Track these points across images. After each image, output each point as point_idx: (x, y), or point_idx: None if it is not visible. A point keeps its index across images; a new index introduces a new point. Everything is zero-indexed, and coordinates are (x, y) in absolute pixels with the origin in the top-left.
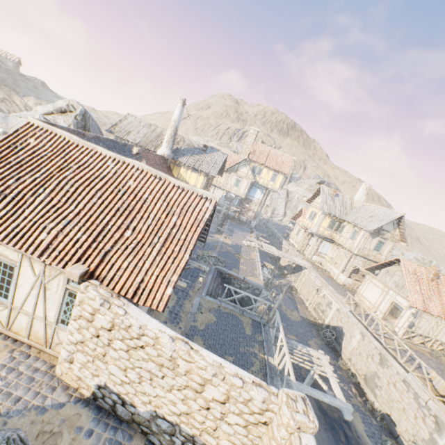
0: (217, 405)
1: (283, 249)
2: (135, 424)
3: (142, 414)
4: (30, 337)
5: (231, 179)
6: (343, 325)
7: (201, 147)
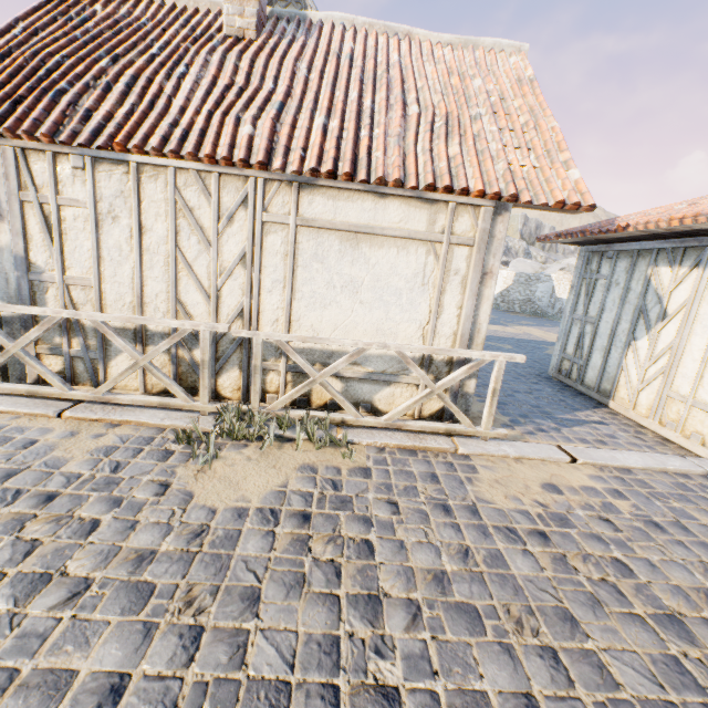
0: None
1: None
2: None
3: None
4: None
5: None
6: None
7: None
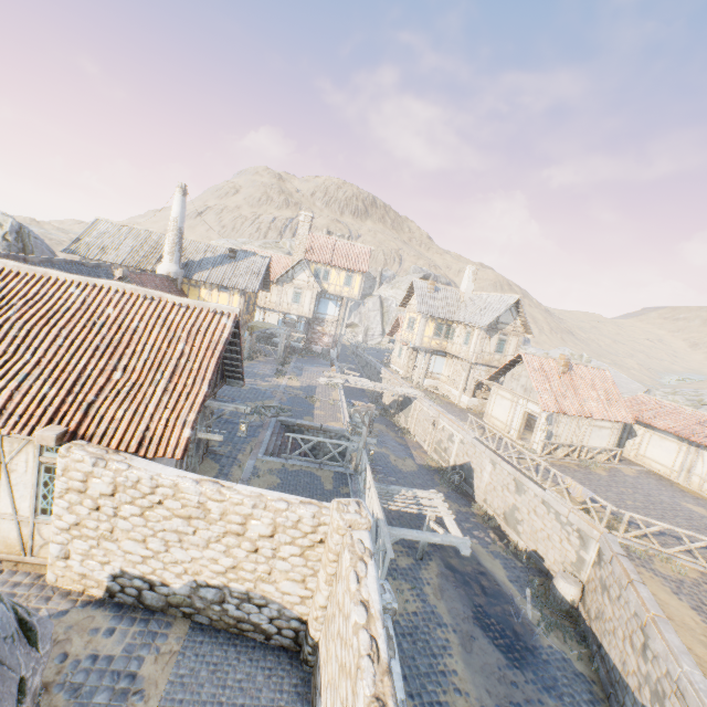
0: (265, 541)
1: (384, 381)
2: (174, 608)
3: (180, 591)
4: None
5: (287, 294)
6: (470, 458)
7: (228, 253)
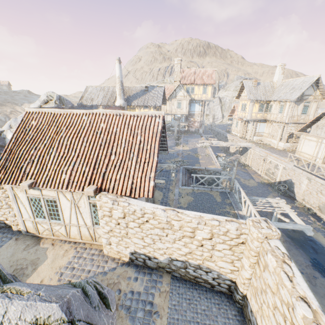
0: (207, 241)
1: (229, 141)
2: (161, 268)
3: (163, 261)
4: (82, 238)
5: (174, 104)
6: (291, 177)
7: (144, 89)
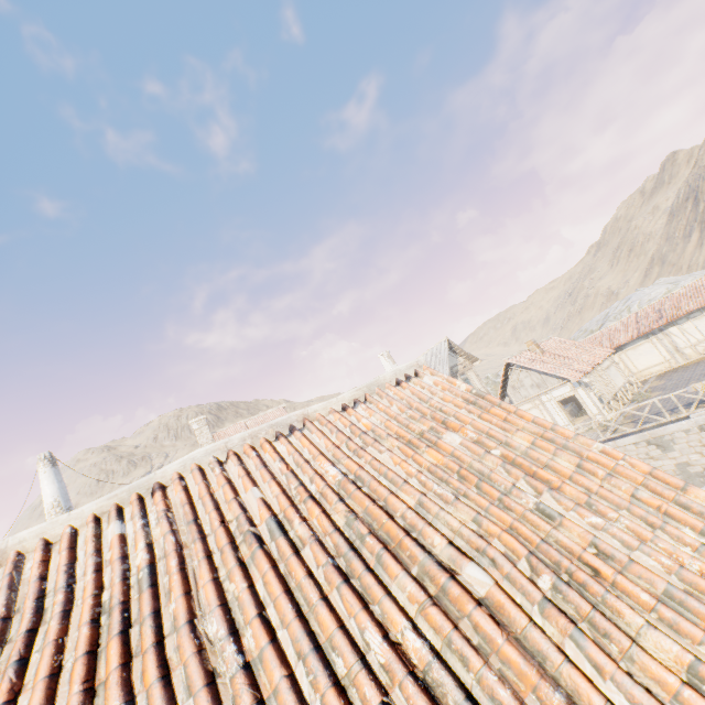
0: None
1: None
2: None
3: None
4: None
5: None
6: None
7: None
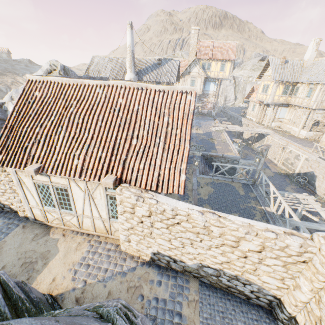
0: (253, 254)
1: (243, 126)
2: (187, 272)
3: (191, 266)
4: (96, 231)
5: (187, 82)
6: (313, 170)
7: (157, 62)
